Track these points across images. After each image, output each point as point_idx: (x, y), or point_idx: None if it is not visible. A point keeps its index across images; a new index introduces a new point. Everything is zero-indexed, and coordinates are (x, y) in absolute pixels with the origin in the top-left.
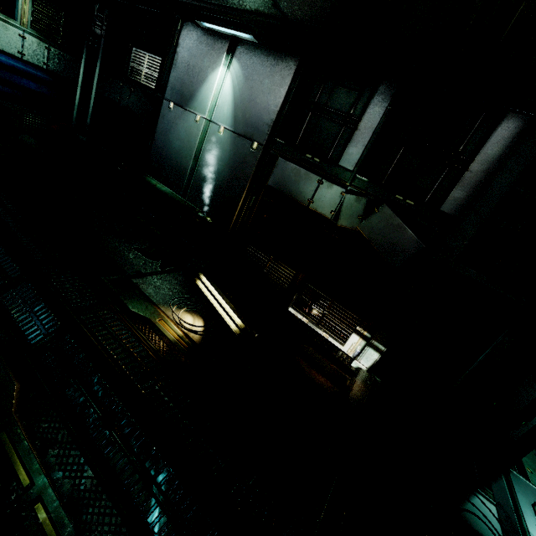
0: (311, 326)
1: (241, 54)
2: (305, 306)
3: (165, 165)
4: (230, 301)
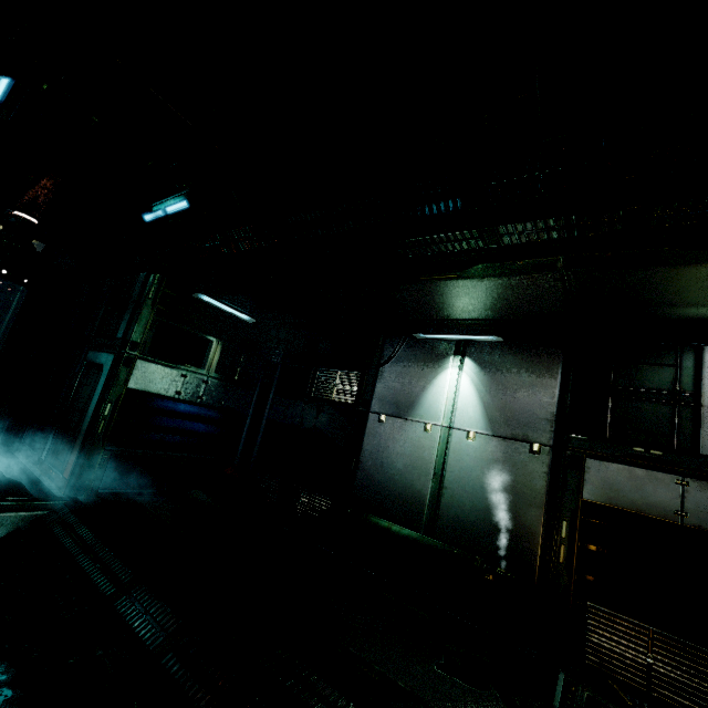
0: None
1: (475, 353)
2: None
3: (383, 493)
4: None
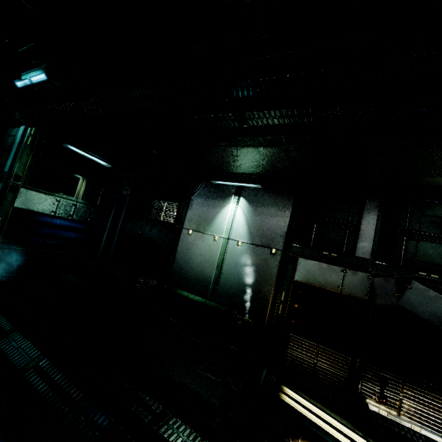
0: (394, 418)
1: (246, 194)
2: (372, 393)
3: (188, 276)
4: (341, 417)
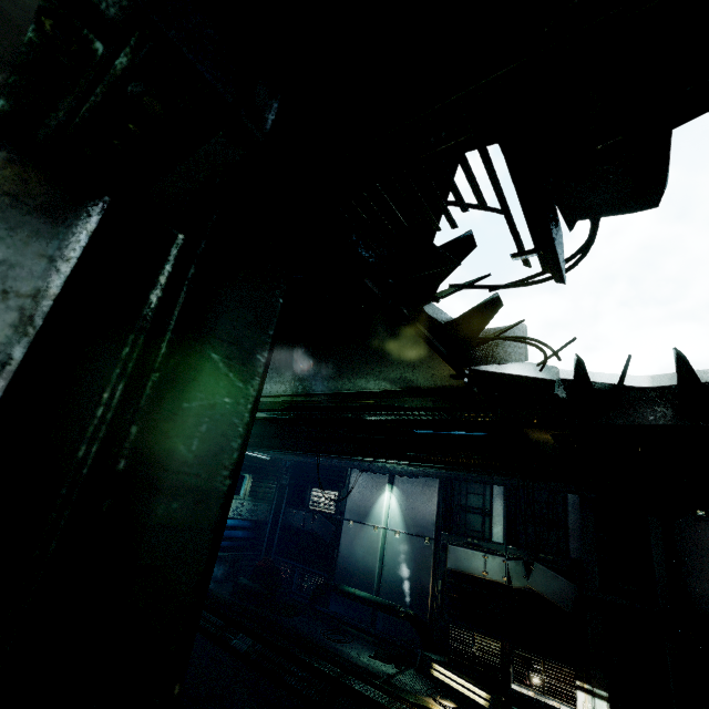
0: (540, 698)
1: (398, 483)
2: (524, 677)
3: (353, 571)
4: (469, 678)
